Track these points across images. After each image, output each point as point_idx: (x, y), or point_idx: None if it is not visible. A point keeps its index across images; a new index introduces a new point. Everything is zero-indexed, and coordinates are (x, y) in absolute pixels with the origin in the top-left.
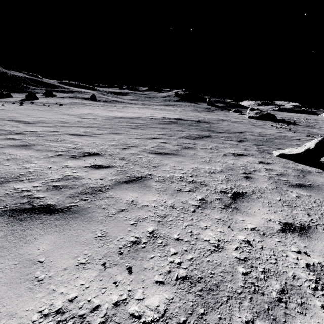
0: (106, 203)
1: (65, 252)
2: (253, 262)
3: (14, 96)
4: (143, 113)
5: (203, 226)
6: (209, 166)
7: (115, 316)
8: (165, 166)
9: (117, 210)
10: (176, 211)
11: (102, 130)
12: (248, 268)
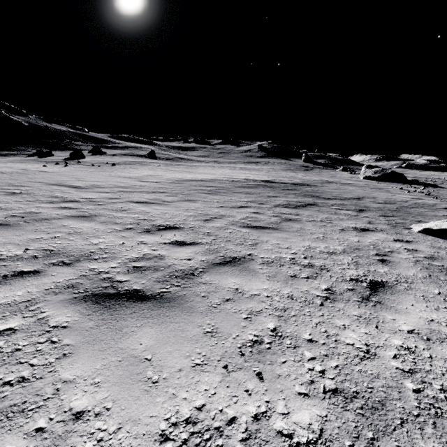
0: (205, 291)
1: (173, 349)
2: (424, 377)
3: (56, 155)
4: (219, 174)
5: (340, 324)
6: (326, 244)
7: (259, 432)
8: (266, 244)
9: (221, 300)
10: (298, 303)
11: (171, 197)
12: (418, 383)
